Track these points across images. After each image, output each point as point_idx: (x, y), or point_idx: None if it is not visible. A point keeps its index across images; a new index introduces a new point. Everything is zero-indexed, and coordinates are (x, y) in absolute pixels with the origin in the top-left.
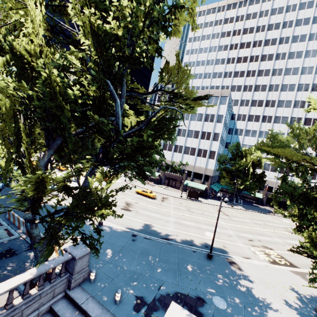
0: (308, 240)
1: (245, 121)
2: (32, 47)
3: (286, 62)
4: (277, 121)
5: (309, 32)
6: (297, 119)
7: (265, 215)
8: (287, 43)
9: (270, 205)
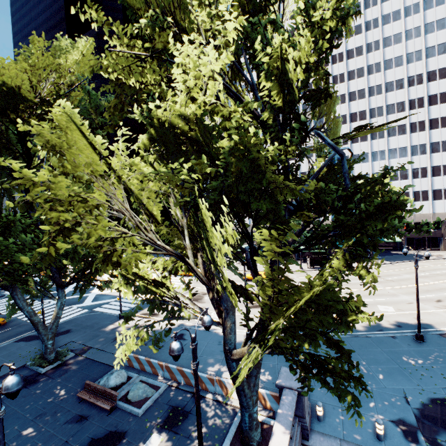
0: None
1: (349, 144)
2: (193, 111)
3: (382, 52)
4: (392, 133)
5: (403, 6)
6: (419, 124)
7: (419, 262)
8: (377, 27)
9: (413, 248)
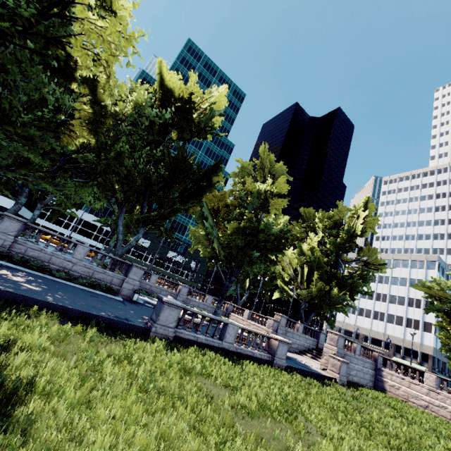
0: (438, 326)
1: None
2: (309, 247)
3: None
4: None
5: None
6: None
7: None
8: None
9: None
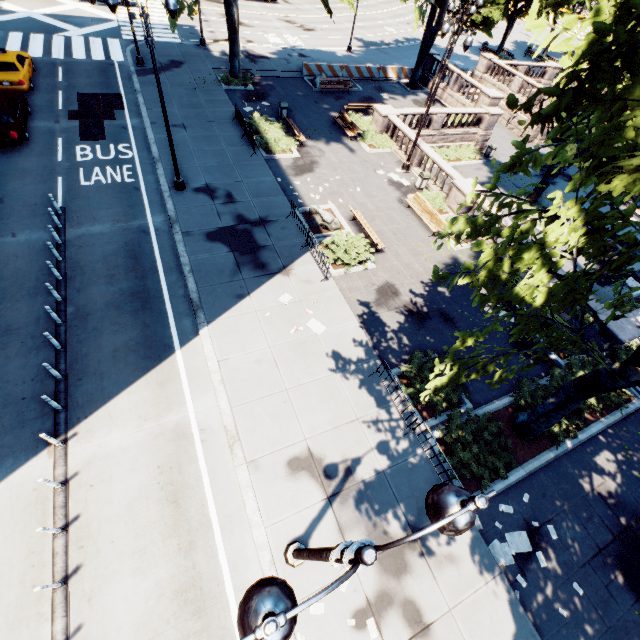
0: None
1: None
2: None
3: None
4: None
5: None
6: None
7: None
8: None
9: None
